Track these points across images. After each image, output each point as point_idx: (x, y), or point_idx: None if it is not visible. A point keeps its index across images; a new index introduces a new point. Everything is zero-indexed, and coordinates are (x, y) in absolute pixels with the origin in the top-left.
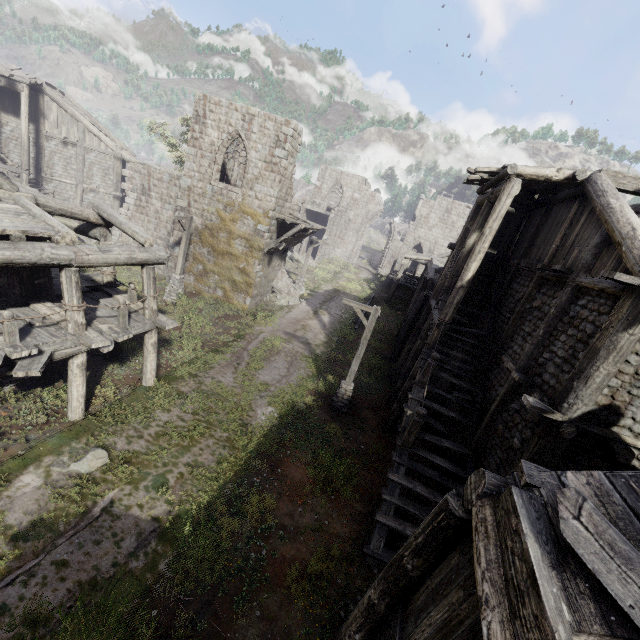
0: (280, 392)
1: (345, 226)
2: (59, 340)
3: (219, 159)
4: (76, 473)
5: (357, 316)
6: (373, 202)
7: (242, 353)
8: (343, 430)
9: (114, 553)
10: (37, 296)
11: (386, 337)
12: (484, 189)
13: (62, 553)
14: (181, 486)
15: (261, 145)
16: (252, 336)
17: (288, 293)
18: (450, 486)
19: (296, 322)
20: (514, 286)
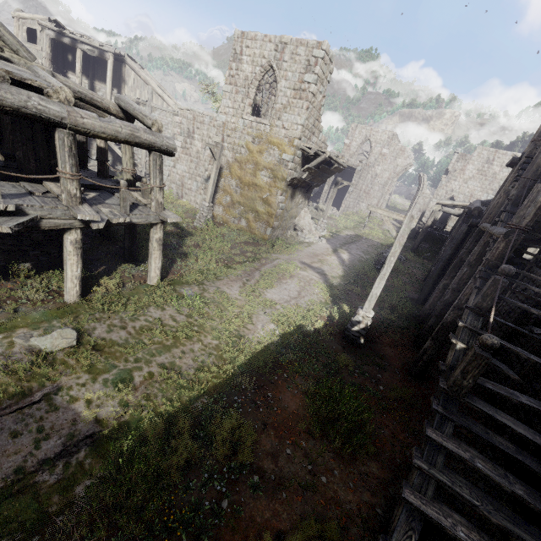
0: (286, 311)
1: (371, 181)
2: (47, 206)
3: (251, 93)
4: (38, 349)
5: (379, 258)
6: (402, 156)
7: (253, 272)
8: (357, 363)
9: (25, 454)
10: (53, 177)
11: (411, 280)
12: None
13: None
14: (144, 387)
15: (291, 73)
16: (267, 260)
17: (309, 231)
18: (540, 472)
19: (314, 255)
20: None
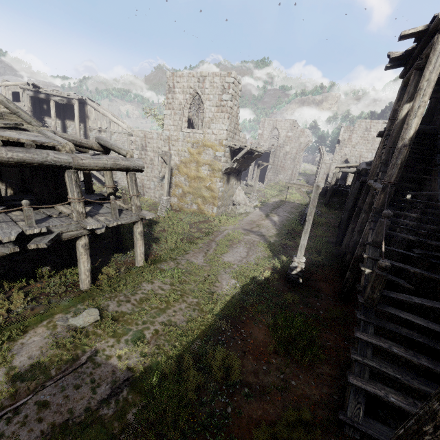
0: (241, 268)
1: (284, 157)
2: (65, 224)
3: (185, 113)
4: (74, 327)
5: (301, 215)
6: (303, 136)
7: (210, 243)
8: (300, 298)
9: (88, 398)
10: (60, 201)
11: (329, 228)
12: (408, 67)
13: (46, 394)
14: (154, 341)
15: (212, 95)
16: (218, 232)
17: (245, 204)
18: (436, 347)
19: (252, 222)
20: None
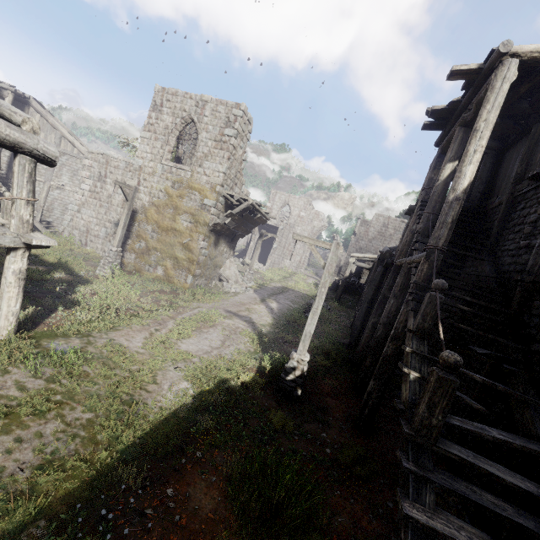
0: (205, 364)
1: (293, 239)
2: None
3: (171, 141)
4: None
5: (307, 307)
6: (317, 219)
7: (166, 320)
8: (296, 422)
9: None
10: None
11: (340, 326)
12: (448, 128)
13: None
14: None
15: (212, 126)
16: (186, 308)
17: (235, 281)
18: None
19: (241, 303)
20: (515, 215)
